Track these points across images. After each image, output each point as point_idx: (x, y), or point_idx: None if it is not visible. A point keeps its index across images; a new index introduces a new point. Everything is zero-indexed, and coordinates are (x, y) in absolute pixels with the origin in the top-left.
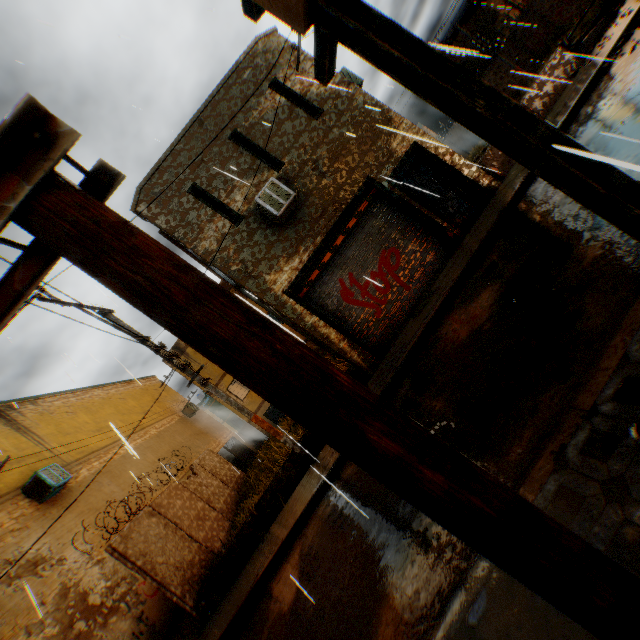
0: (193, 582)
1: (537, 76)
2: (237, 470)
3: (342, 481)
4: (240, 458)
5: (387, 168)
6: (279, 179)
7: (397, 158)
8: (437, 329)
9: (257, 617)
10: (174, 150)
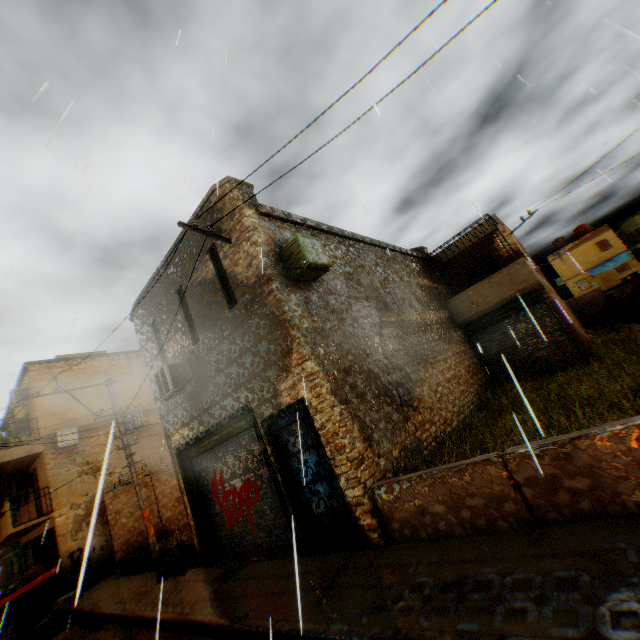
0: (131, 546)
1: (592, 430)
2: None
3: (84, 634)
4: None
5: (267, 407)
6: (193, 352)
7: (279, 403)
8: (146, 634)
9: (53, 634)
10: (152, 284)
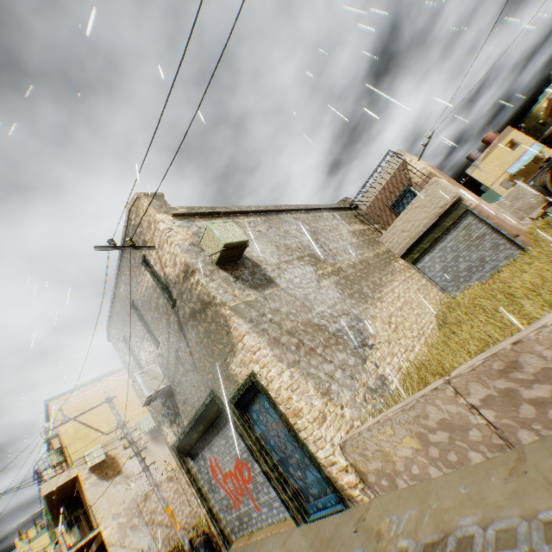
0: (171, 539)
1: (532, 328)
2: None
3: None
4: None
5: (227, 389)
6: (159, 355)
7: (236, 382)
8: None
9: None
10: (113, 305)
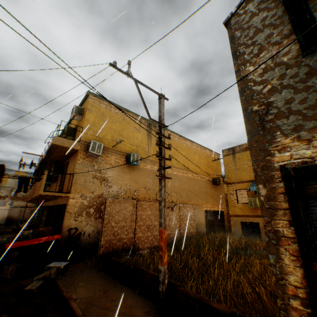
0: (111, 247)
1: None
2: (194, 228)
3: None
4: (215, 223)
5: None
6: None
7: None
8: None
9: None
10: None
